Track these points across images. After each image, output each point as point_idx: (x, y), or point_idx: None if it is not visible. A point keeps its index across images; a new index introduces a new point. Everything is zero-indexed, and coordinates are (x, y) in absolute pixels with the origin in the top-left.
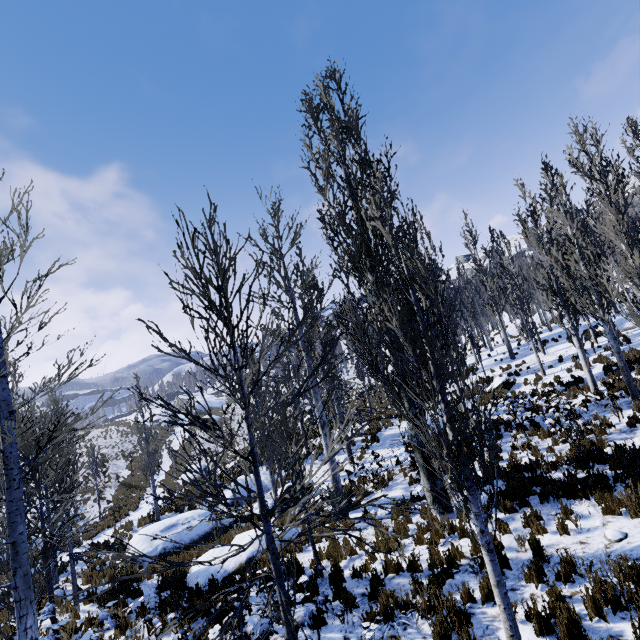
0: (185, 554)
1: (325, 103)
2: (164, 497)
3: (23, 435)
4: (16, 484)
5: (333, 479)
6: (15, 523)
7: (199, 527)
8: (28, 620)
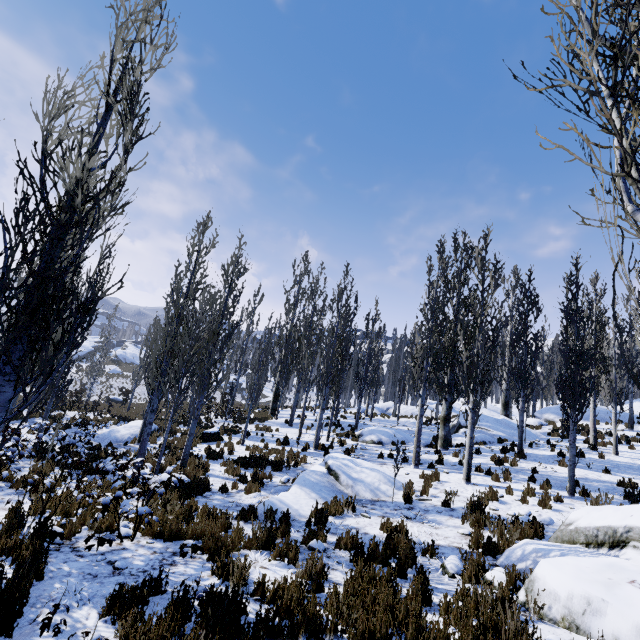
0: None
1: None
2: None
3: None
4: None
5: None
6: None
7: None
8: None
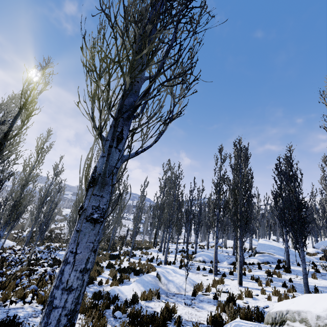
0: None
1: None
2: None
3: None
4: None
5: None
6: None
7: None
8: None
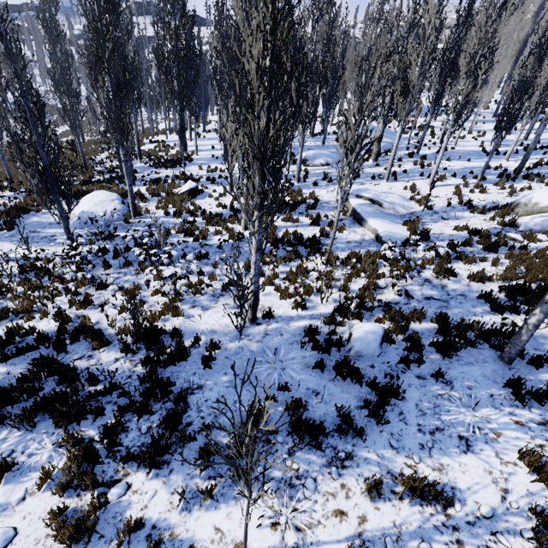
0: None
1: None
2: None
3: None
4: None
5: None
6: None
7: None
8: None
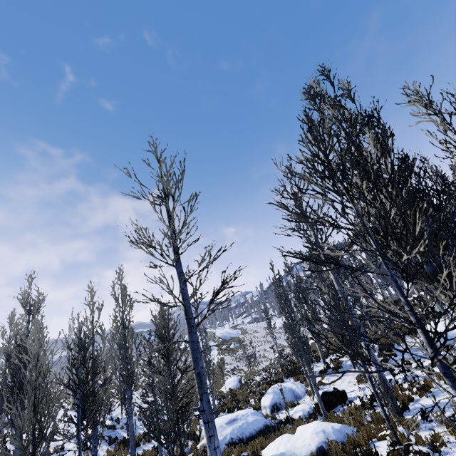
0: (250, 444)
1: (318, 91)
2: (218, 399)
3: (157, 325)
4: (194, 330)
5: (379, 378)
6: (197, 358)
7: (254, 423)
8: (215, 440)
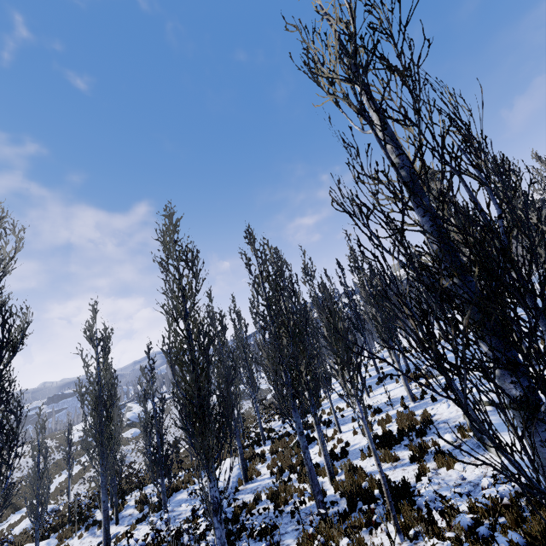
0: None
1: None
2: None
3: None
4: None
5: None
6: None
7: None
8: None
